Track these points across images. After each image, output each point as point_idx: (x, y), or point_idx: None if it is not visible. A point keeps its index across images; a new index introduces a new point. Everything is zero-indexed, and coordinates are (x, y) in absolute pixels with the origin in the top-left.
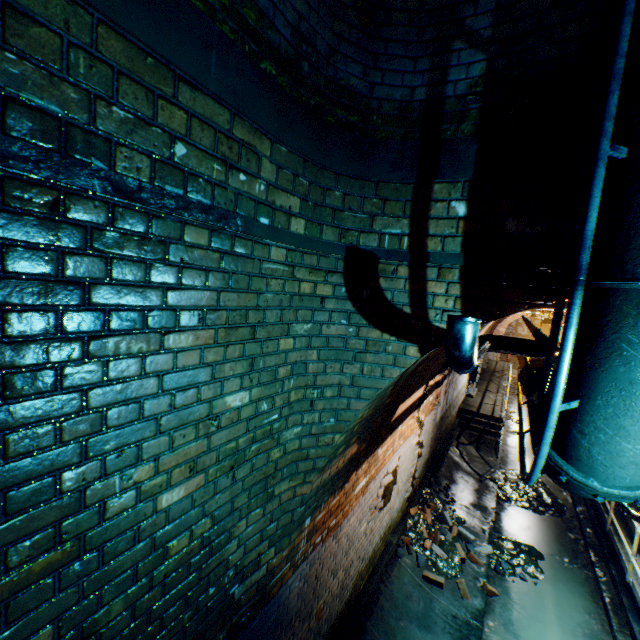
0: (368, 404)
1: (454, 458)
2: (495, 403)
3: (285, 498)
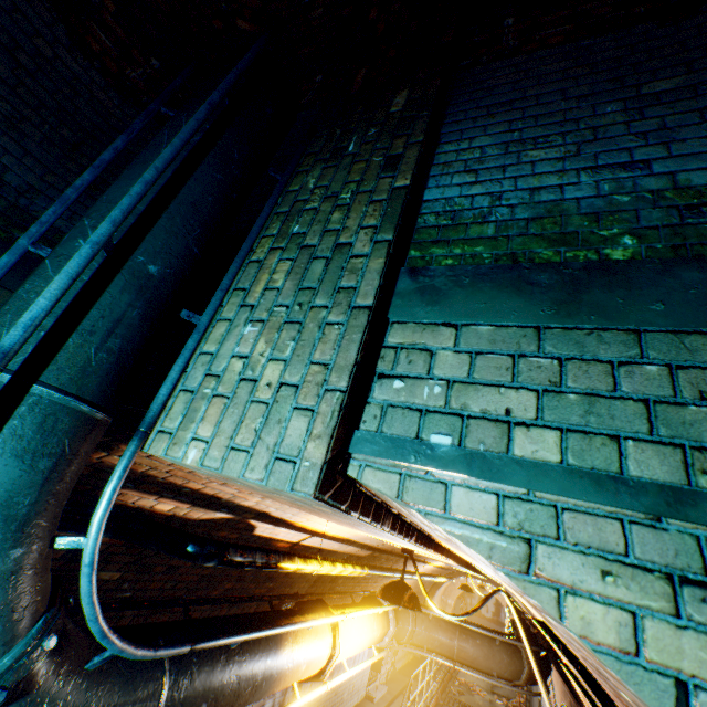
0: None
1: None
2: None
3: None
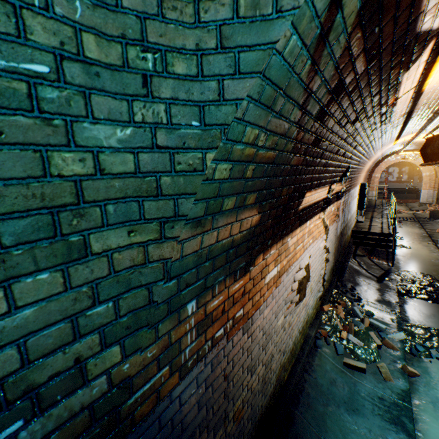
0: (260, 104)
1: (354, 267)
2: (382, 224)
3: (125, 263)
